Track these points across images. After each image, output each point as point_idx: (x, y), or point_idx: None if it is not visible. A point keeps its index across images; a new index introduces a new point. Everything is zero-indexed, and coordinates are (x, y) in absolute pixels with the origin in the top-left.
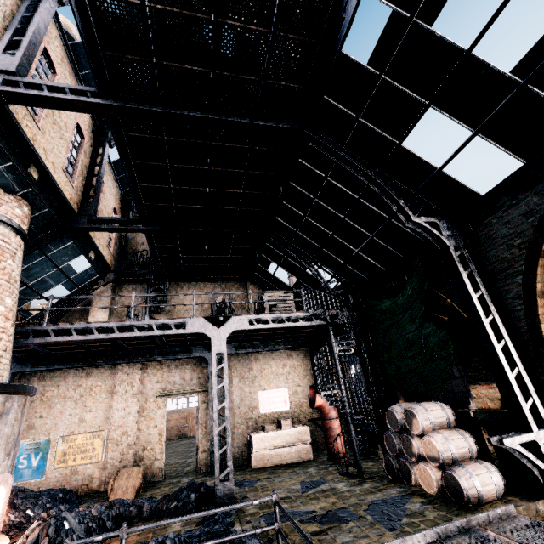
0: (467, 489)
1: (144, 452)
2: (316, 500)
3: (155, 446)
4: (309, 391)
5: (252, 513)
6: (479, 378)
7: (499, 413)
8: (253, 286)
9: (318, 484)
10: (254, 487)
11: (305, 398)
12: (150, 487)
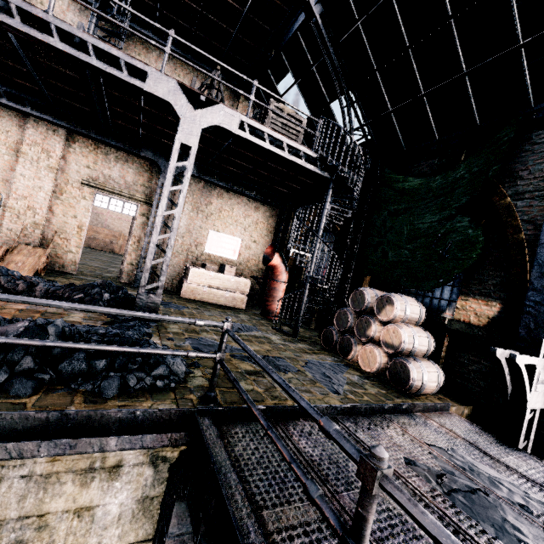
0: (415, 380)
1: (54, 237)
2: (249, 342)
3: (70, 238)
4: (268, 249)
5: (175, 333)
6: (479, 293)
7: (483, 329)
8: (247, 104)
9: (251, 329)
10: (181, 311)
11: (256, 256)
12: (57, 275)
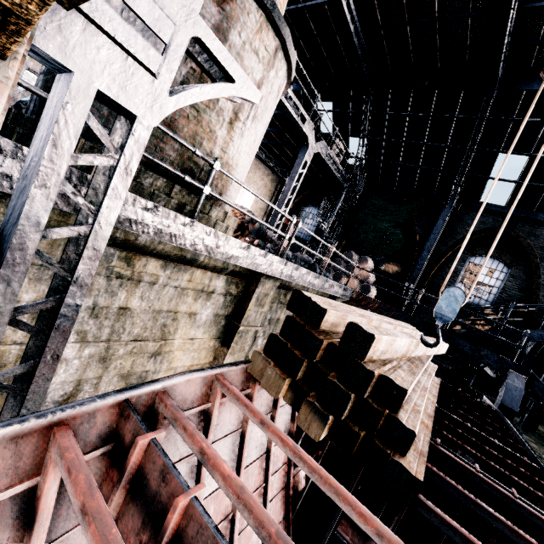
0: (372, 292)
1: None
2: None
3: None
4: None
5: None
6: (396, 261)
7: (394, 276)
8: None
9: None
10: None
11: (259, 209)
12: None
